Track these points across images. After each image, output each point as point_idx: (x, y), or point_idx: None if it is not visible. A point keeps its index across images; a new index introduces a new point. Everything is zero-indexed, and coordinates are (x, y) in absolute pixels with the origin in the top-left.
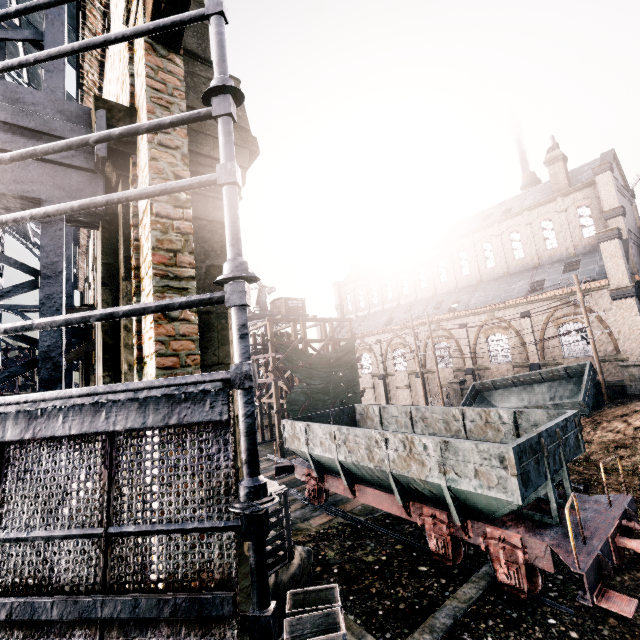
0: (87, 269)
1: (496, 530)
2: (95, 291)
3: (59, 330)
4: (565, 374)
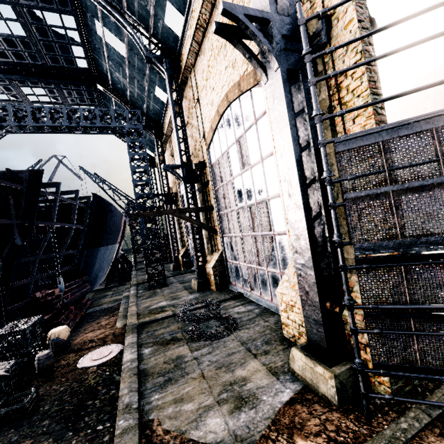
0: (172, 150)
1: None
2: (203, 153)
3: (315, 130)
4: None
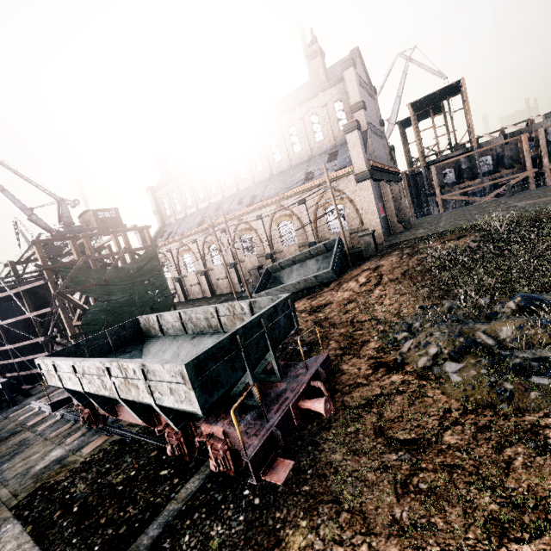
0: None
1: (207, 428)
2: None
3: None
4: (325, 249)
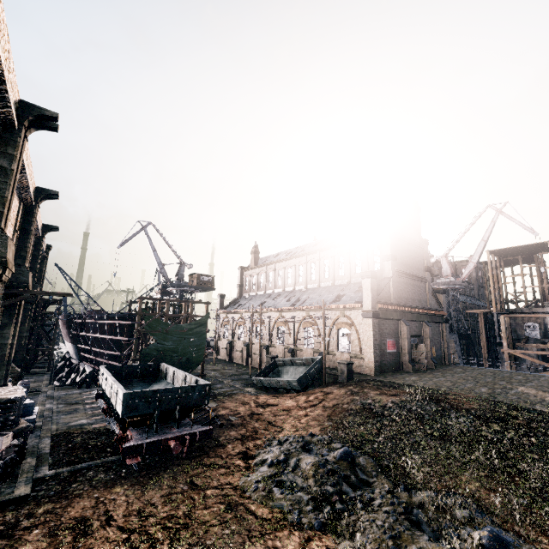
0: None
1: (129, 432)
2: None
3: None
4: (313, 362)
